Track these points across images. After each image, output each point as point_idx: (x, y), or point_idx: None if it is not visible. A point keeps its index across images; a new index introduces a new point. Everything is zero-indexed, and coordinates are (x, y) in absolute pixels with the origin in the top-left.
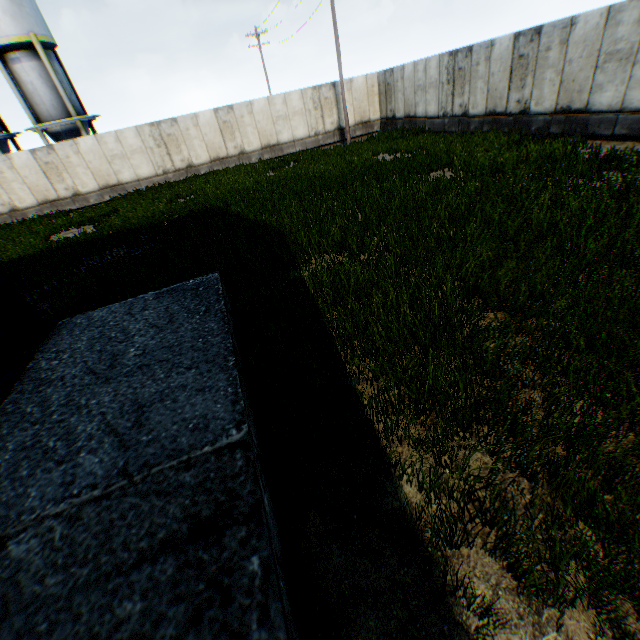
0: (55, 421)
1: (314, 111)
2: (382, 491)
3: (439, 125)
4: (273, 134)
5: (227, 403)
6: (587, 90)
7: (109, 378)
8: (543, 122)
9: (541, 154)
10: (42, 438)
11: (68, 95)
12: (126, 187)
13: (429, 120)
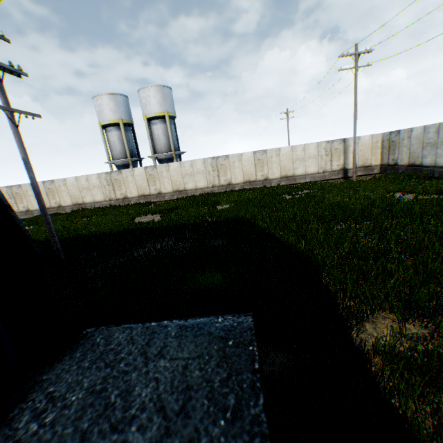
0: None
1: (325, 156)
2: None
3: None
4: (291, 169)
5: None
6: None
7: None
8: None
9: None
10: None
11: (173, 140)
12: (187, 192)
13: (438, 168)
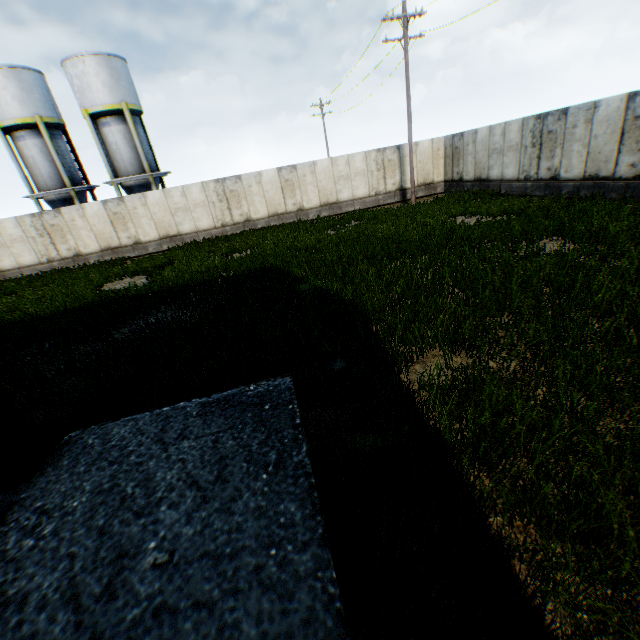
0: None
1: (376, 172)
2: None
3: (518, 188)
4: (333, 192)
5: None
6: None
7: (96, 633)
8: None
9: None
10: None
11: (145, 154)
12: (184, 238)
13: (505, 183)
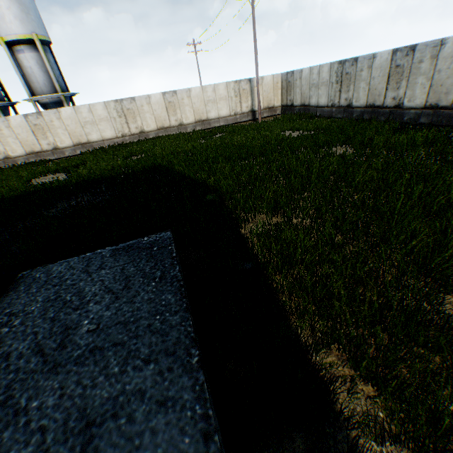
0: None
1: (235, 98)
2: None
3: (328, 112)
4: (204, 112)
5: (197, 435)
6: (452, 92)
7: (57, 364)
8: (414, 114)
9: (425, 139)
10: None
11: (56, 77)
12: (93, 145)
13: (320, 108)
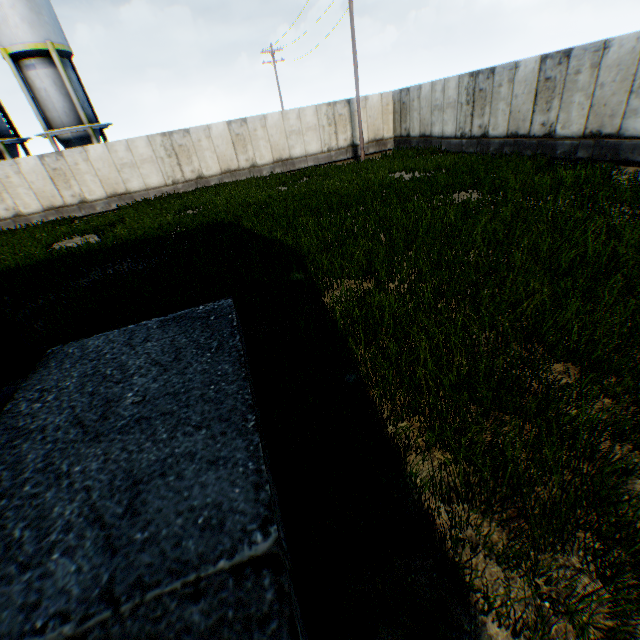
0: (26, 495)
1: (328, 127)
2: (458, 629)
3: (456, 145)
4: (286, 148)
5: (248, 487)
6: (620, 115)
7: (99, 434)
8: (570, 146)
9: (576, 179)
10: (6, 521)
11: (81, 103)
12: (134, 196)
13: (445, 140)
